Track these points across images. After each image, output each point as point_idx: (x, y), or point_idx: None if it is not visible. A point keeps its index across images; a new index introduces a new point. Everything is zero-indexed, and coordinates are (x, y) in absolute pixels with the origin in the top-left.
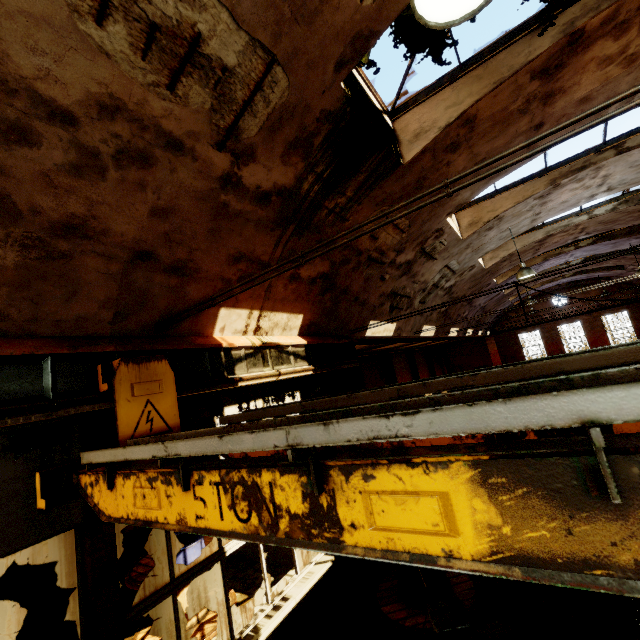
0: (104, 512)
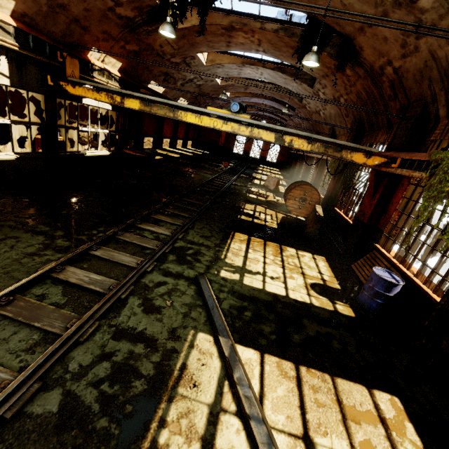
0: (70, 92)
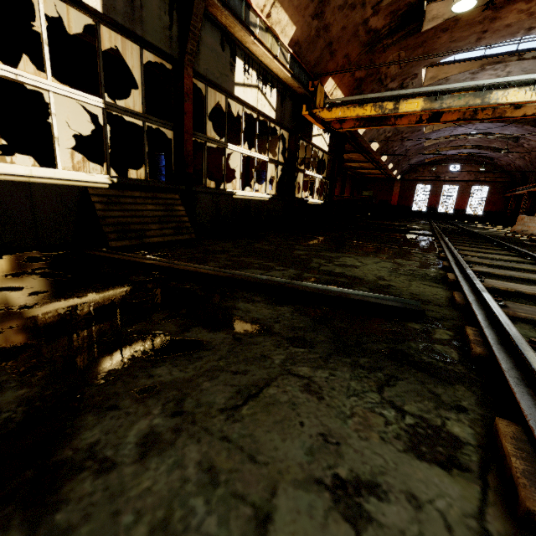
0: (324, 118)
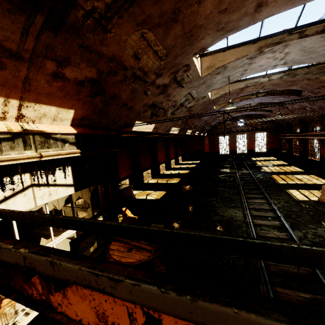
0: None
